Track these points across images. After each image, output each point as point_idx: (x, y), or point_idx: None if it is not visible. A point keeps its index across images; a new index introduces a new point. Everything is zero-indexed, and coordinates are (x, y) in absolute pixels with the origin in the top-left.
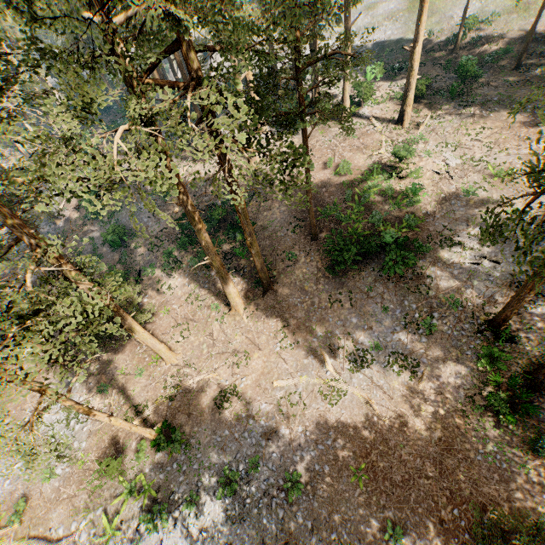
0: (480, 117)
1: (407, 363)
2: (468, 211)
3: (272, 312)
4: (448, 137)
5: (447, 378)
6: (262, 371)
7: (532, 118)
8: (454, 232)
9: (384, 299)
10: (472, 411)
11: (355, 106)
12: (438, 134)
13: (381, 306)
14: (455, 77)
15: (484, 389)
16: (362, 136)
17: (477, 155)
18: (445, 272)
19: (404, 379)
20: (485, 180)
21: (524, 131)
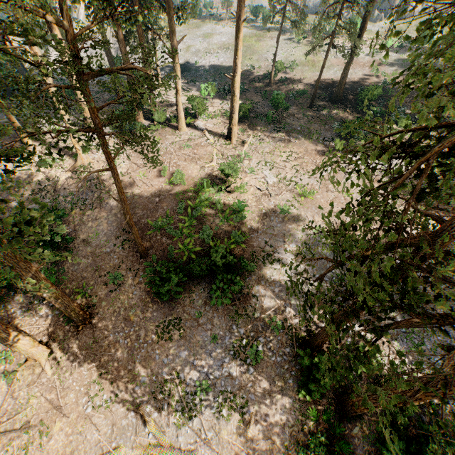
0: (289, 142)
1: (236, 403)
2: (284, 227)
3: (87, 355)
4: (267, 156)
5: (273, 415)
6: (63, 452)
7: (323, 148)
8: (274, 249)
9: (214, 325)
10: (297, 454)
11: (192, 117)
12: (259, 153)
13: (210, 333)
14: (270, 106)
15: (305, 423)
16: (196, 147)
17: (288, 175)
18: (268, 291)
19: (233, 425)
20: (295, 199)
21: (319, 158)
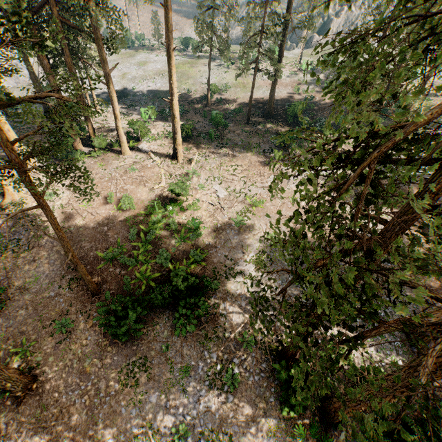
0: (233, 156)
1: (219, 441)
2: (241, 239)
3: (33, 431)
4: (214, 172)
5: None
6: None
7: (265, 159)
8: (234, 262)
9: (184, 356)
10: None
11: (135, 141)
12: (206, 169)
13: (181, 366)
14: (211, 124)
15: None
16: (143, 169)
17: (237, 187)
18: (235, 306)
19: None
20: (247, 209)
21: (263, 169)
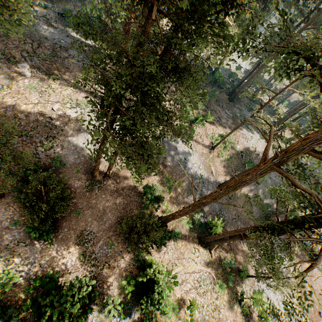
0: None
1: None
2: None
3: None
4: None
5: None
6: None
7: None
8: None
9: None
10: None
11: None
12: None
13: None
14: None
15: None
16: None
17: None
18: None
19: None
20: None
21: None
